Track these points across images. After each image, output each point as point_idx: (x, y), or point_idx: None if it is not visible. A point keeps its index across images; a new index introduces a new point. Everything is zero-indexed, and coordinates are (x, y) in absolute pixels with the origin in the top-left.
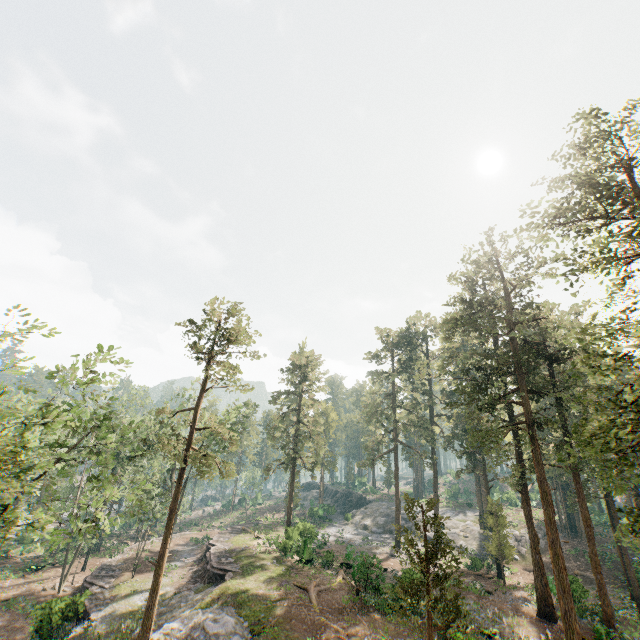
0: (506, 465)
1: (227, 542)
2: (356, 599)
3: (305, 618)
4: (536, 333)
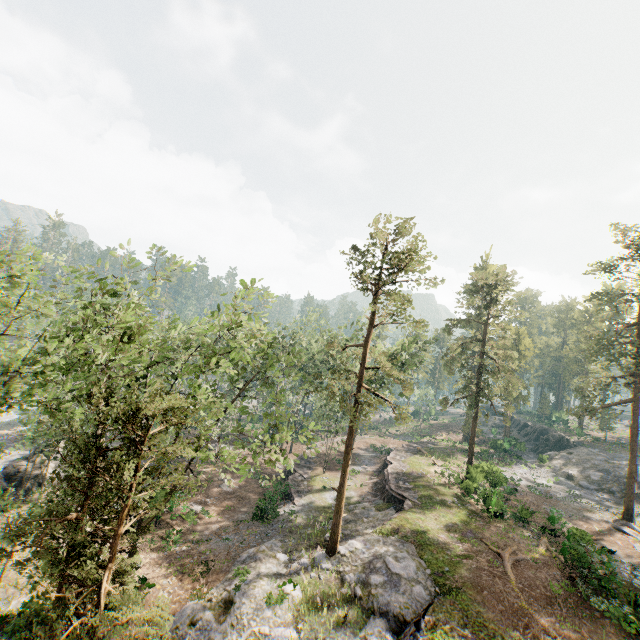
0: None
1: (403, 462)
2: (571, 590)
3: (500, 595)
4: None
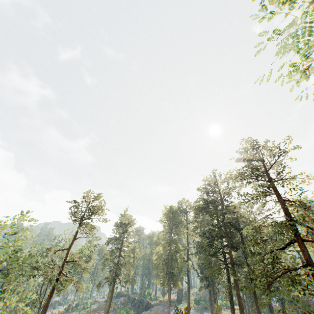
0: (223, 284)
1: None
2: None
3: None
4: (234, 217)
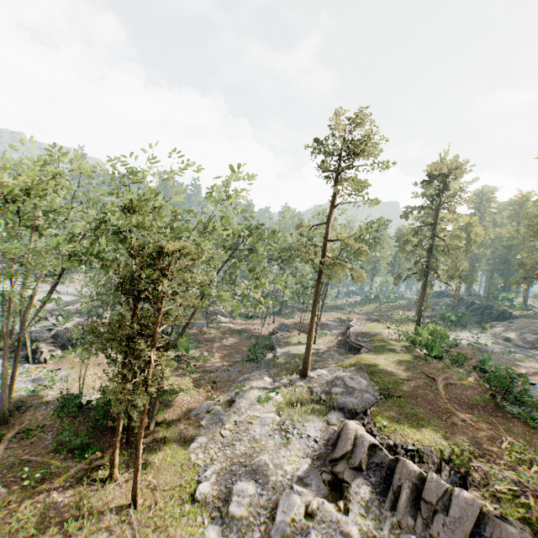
0: None
1: (363, 326)
2: (489, 402)
3: (431, 401)
4: None
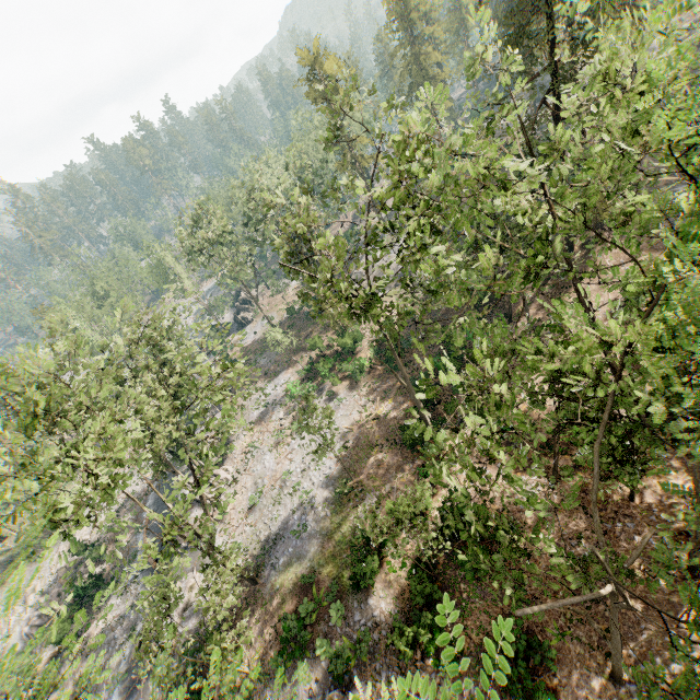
0: None
1: None
2: None
3: None
4: None
